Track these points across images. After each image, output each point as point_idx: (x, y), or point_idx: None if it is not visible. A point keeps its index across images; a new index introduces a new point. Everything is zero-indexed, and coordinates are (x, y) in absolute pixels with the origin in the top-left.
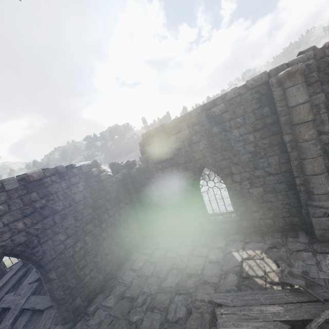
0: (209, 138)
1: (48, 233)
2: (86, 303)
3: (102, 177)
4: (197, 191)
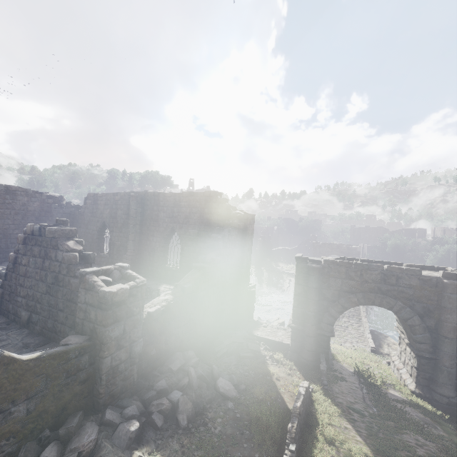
0: (111, 209)
1: (4, 216)
2: (4, 259)
3: (53, 205)
4: (100, 236)
